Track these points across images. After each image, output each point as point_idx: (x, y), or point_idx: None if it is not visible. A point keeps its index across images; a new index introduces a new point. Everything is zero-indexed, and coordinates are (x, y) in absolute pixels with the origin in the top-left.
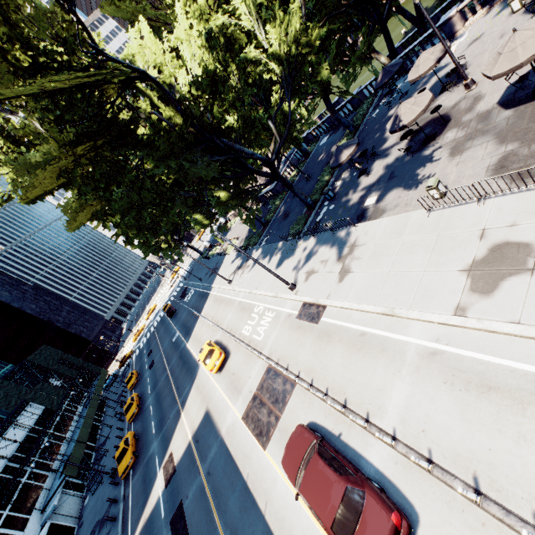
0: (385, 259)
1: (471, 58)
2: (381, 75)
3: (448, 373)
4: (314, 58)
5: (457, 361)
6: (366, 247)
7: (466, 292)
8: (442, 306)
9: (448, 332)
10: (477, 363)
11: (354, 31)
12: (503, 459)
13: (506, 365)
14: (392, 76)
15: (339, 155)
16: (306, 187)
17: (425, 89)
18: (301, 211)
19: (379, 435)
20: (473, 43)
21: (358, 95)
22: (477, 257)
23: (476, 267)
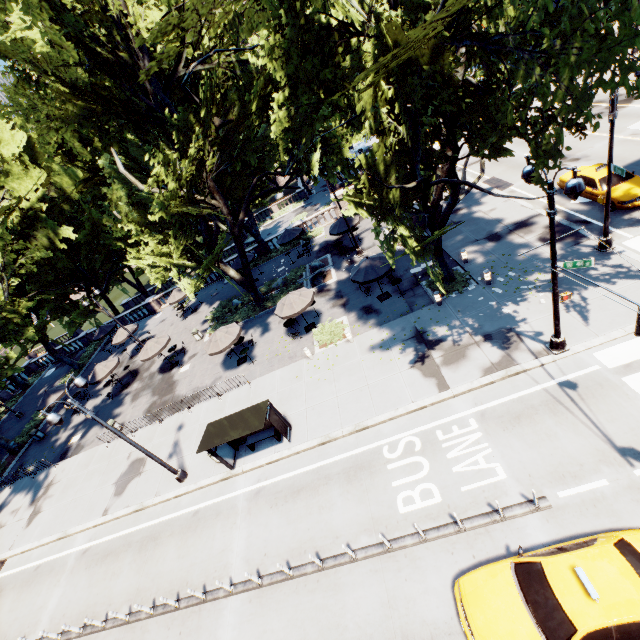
0: (73, 490)
1: (158, 332)
2: (99, 331)
3: (90, 560)
4: (21, 322)
5: (97, 548)
6: (61, 483)
7: (112, 498)
8: (98, 513)
9: (98, 530)
10: (107, 542)
11: (80, 290)
12: (102, 594)
13: (119, 535)
14: (107, 334)
15: (47, 399)
16: (16, 427)
17: (126, 350)
18: (2, 458)
19: (22, 639)
20: (162, 322)
21: (87, 336)
22: (123, 472)
23: (121, 479)
